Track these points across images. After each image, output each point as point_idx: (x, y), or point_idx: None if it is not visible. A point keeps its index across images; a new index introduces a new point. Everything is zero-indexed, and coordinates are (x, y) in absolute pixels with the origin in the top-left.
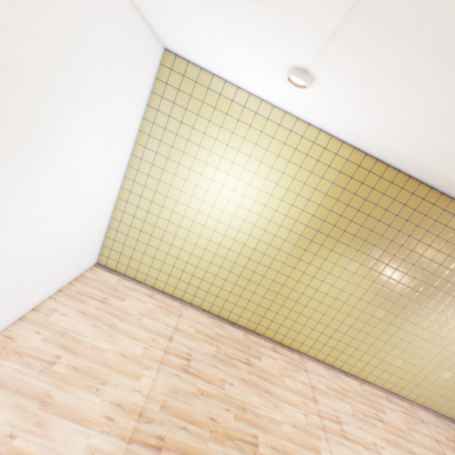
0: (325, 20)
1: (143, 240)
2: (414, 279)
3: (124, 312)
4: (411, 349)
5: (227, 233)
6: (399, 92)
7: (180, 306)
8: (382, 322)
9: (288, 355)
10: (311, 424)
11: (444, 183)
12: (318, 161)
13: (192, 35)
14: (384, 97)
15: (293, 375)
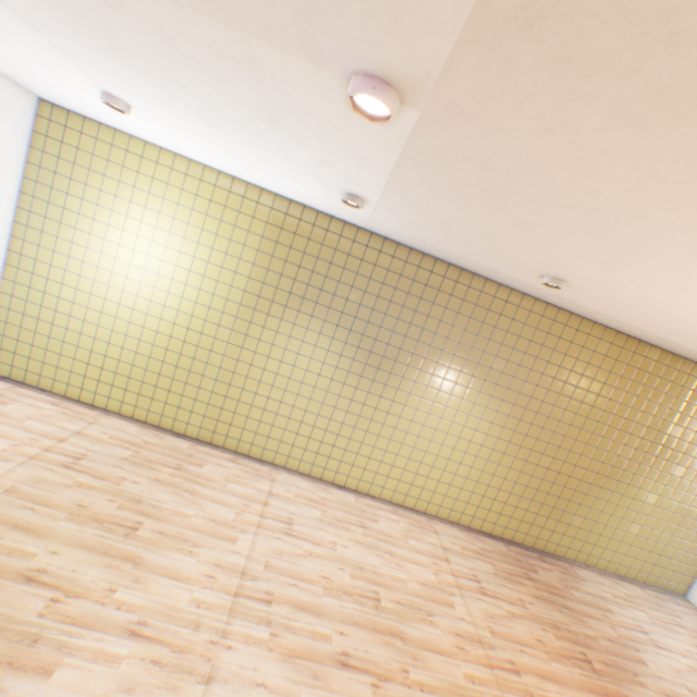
0: (37, 37)
1: (45, 332)
2: (388, 346)
3: (1, 414)
4: (413, 440)
5: (151, 311)
6: (157, 99)
7: (99, 415)
8: (368, 408)
9: (254, 466)
10: (242, 521)
11: (357, 218)
12: (240, 213)
13: (25, 73)
14: (166, 109)
15: (247, 482)
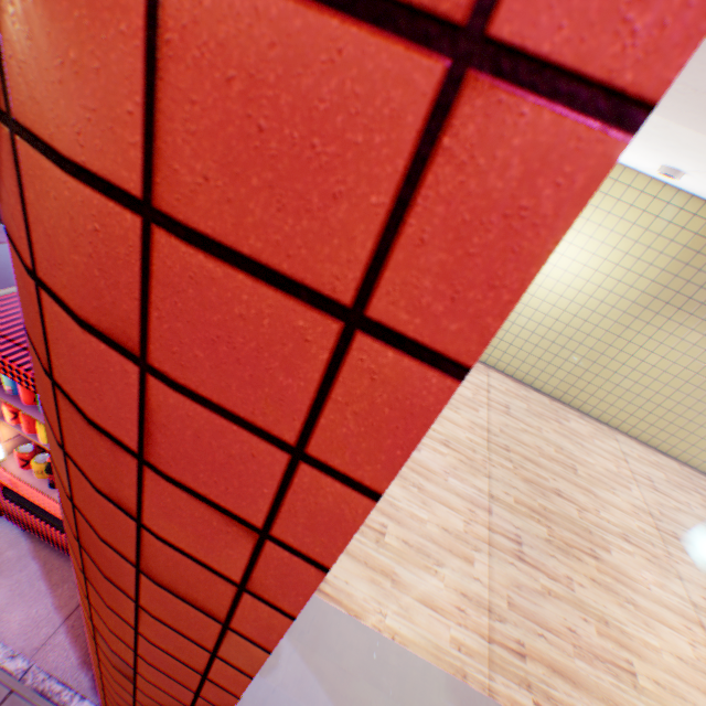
0: (703, 170)
1: None
2: None
3: None
4: None
5: (545, 300)
6: None
7: (485, 370)
8: None
9: (595, 426)
10: (622, 475)
11: None
12: (668, 224)
13: None
14: None
15: (602, 441)
